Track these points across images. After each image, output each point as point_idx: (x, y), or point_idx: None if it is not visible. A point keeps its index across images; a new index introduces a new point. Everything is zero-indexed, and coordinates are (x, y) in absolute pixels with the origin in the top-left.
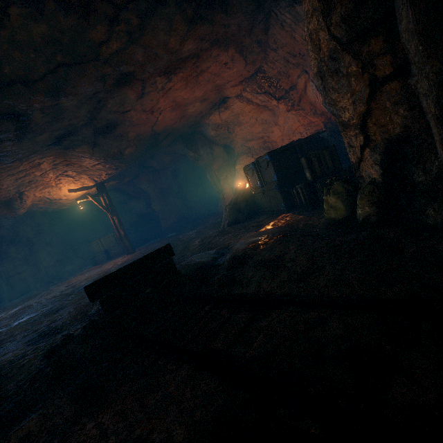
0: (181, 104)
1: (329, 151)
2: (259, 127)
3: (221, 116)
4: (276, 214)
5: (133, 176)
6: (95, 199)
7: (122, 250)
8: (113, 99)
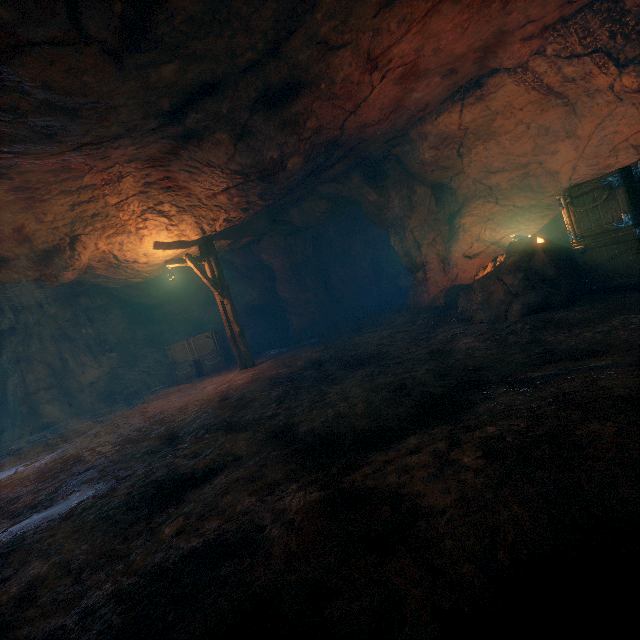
0: (414, 70)
1: None
2: (529, 143)
3: (464, 116)
4: None
5: (255, 236)
6: (196, 265)
7: (224, 361)
8: None
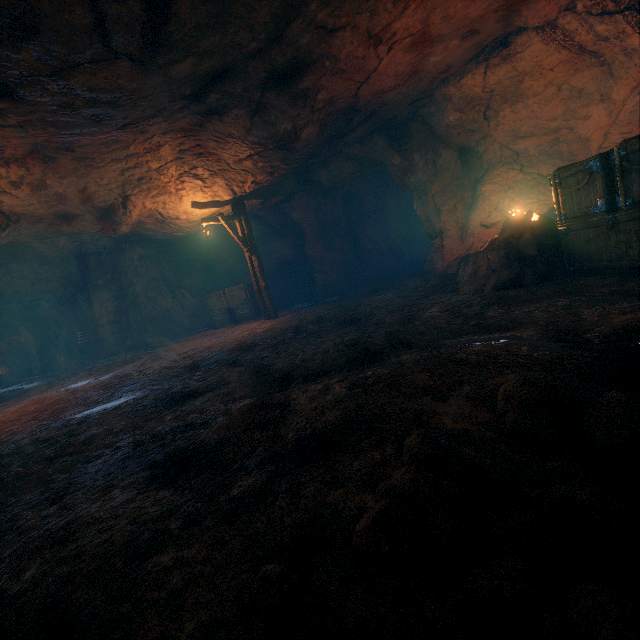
0: (427, 37)
1: None
2: (559, 107)
3: (488, 78)
4: None
5: (285, 196)
6: (228, 224)
7: (254, 312)
8: None
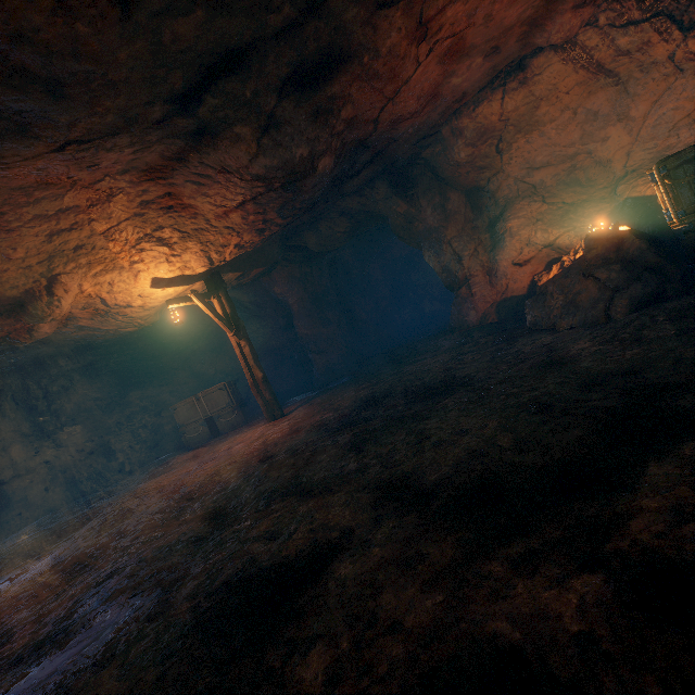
0: (459, 47)
1: None
2: (576, 131)
3: (506, 104)
4: None
5: (267, 266)
6: (205, 303)
7: (242, 416)
8: None
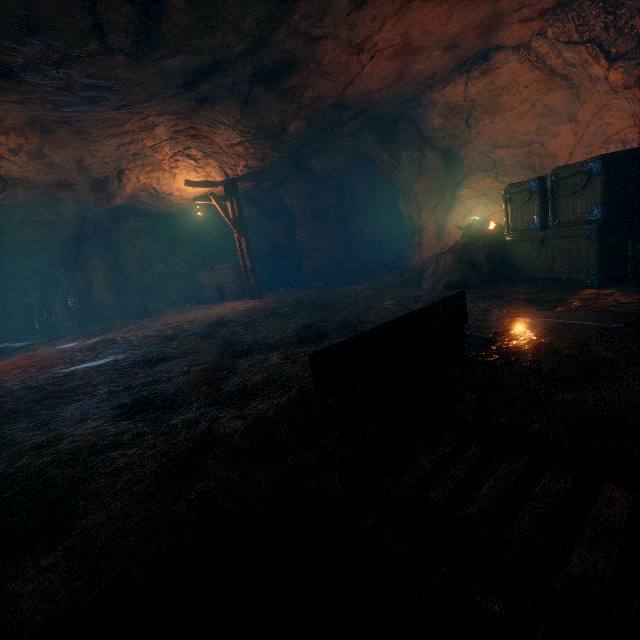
0: (409, 47)
1: None
2: (533, 122)
3: (469, 88)
4: (561, 286)
5: (279, 181)
6: (220, 204)
7: (241, 291)
8: (310, 0)
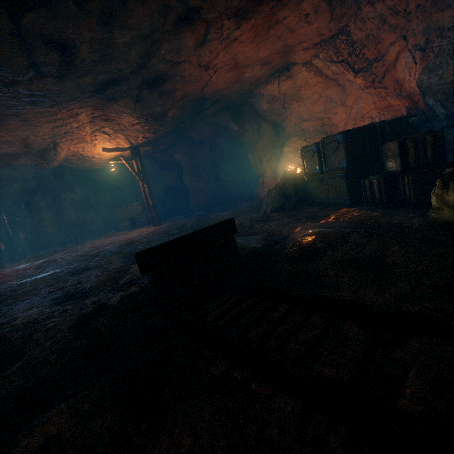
0: (239, 65)
1: (434, 136)
2: (321, 106)
3: (280, 87)
4: (333, 207)
5: (169, 145)
6: (128, 163)
7: (148, 220)
8: (169, 43)
